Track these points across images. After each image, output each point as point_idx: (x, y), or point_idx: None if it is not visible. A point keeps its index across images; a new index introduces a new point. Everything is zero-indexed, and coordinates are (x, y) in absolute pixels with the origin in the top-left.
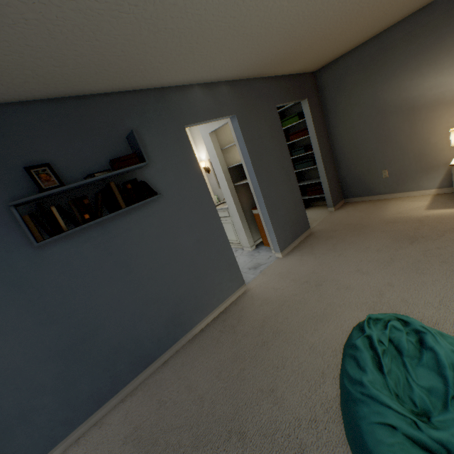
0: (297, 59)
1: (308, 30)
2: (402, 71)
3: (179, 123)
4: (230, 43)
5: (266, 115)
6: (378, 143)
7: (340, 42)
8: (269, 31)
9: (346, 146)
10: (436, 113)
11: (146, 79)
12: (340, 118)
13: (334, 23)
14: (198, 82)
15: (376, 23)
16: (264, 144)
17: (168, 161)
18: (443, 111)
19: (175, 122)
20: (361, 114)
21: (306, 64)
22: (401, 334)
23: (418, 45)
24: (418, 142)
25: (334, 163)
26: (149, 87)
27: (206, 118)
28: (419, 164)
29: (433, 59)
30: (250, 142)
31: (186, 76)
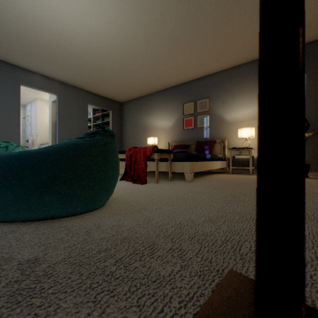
0: (100, 89)
1: (89, 75)
2: (145, 113)
3: (18, 82)
4: (45, 62)
5: (79, 104)
6: (136, 140)
7: (119, 91)
8: (65, 66)
9: (126, 138)
10: (152, 132)
11: (3, 57)
12: (126, 125)
13: (102, 78)
14: (40, 73)
15: (131, 89)
16: (72, 114)
17: (1, 91)
18: (153, 132)
19: (16, 80)
20: (132, 125)
21: (110, 95)
22: (13, 146)
23: (149, 105)
24: (146, 143)
25: (121, 145)
26: (7, 62)
27: (37, 87)
28: None
29: (152, 112)
30: (62, 109)
31: (29, 66)
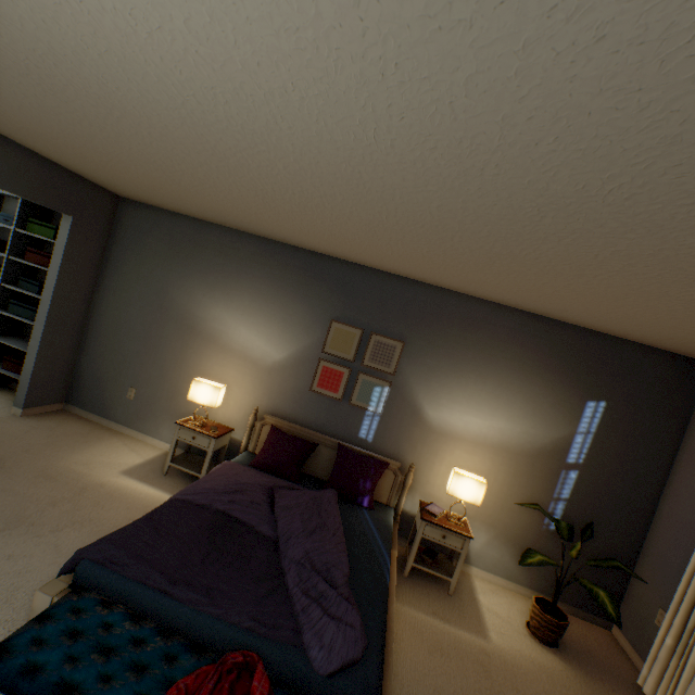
0: (37, 141)
1: None
2: (202, 279)
3: None
4: None
5: None
6: (144, 347)
7: (128, 181)
8: None
9: (109, 325)
10: (209, 350)
11: None
12: (121, 282)
13: (64, 132)
14: None
15: (177, 199)
16: None
17: None
18: (215, 353)
19: None
20: (144, 295)
21: (80, 168)
22: None
23: (225, 264)
24: (181, 374)
25: (81, 339)
26: None
27: None
28: (171, 402)
29: (229, 289)
30: None
31: None
